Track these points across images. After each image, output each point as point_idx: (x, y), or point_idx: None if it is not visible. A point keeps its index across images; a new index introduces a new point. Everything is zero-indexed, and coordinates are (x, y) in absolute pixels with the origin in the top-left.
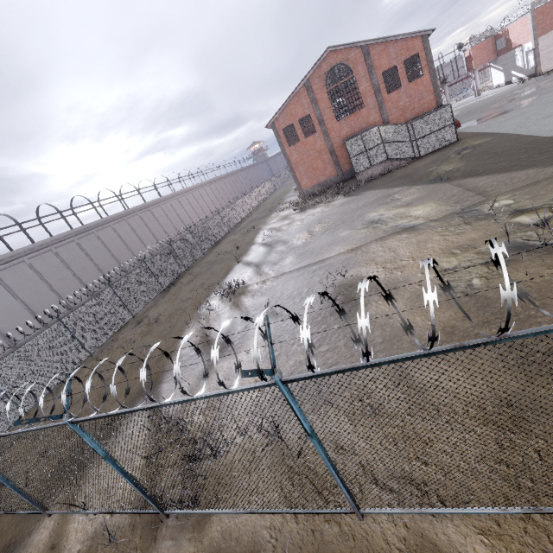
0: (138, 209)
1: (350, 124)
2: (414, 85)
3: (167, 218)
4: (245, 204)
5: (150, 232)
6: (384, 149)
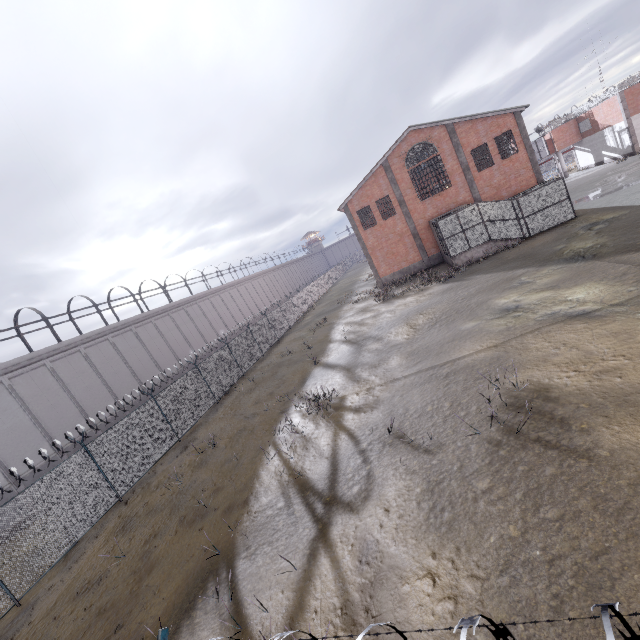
0: (185, 302)
1: (436, 205)
2: (508, 162)
3: (216, 312)
4: (307, 296)
5: (197, 328)
6: (486, 229)
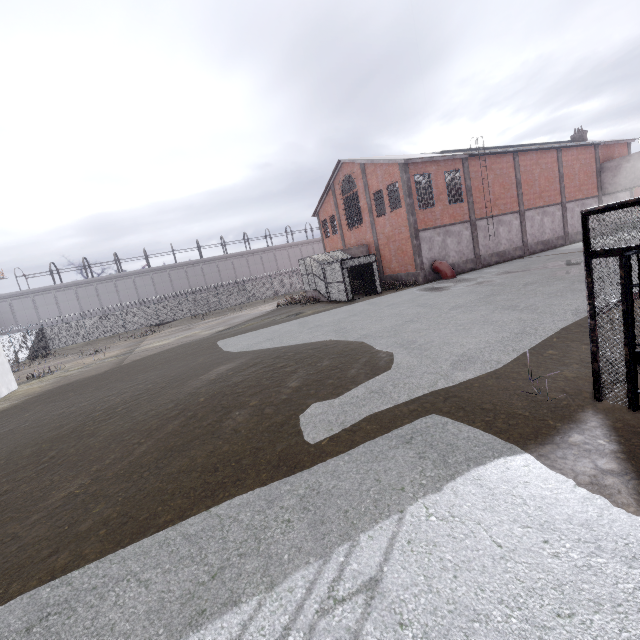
0: (262, 250)
1: (356, 236)
2: (395, 214)
3: (288, 260)
4: None
5: (263, 269)
6: (314, 280)
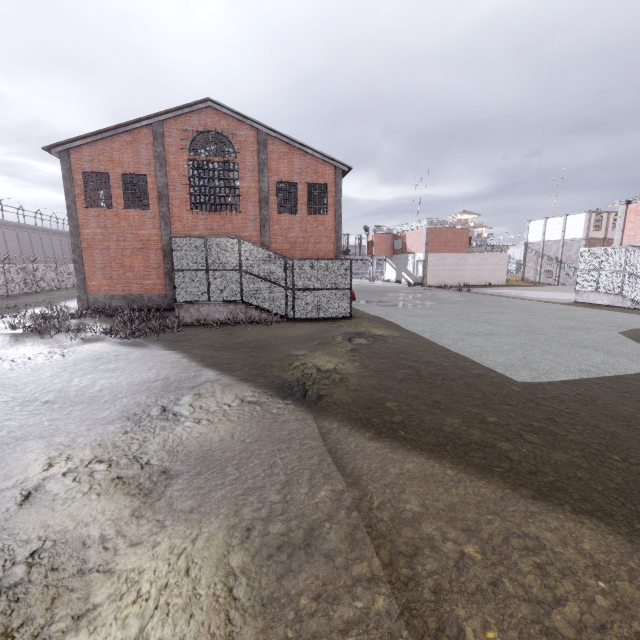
0: None
1: (211, 226)
2: (314, 220)
3: None
4: None
5: None
6: (241, 282)
